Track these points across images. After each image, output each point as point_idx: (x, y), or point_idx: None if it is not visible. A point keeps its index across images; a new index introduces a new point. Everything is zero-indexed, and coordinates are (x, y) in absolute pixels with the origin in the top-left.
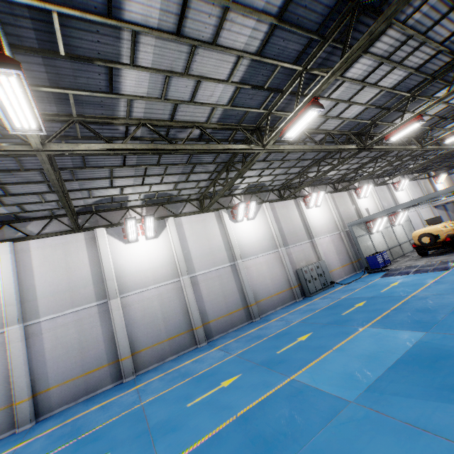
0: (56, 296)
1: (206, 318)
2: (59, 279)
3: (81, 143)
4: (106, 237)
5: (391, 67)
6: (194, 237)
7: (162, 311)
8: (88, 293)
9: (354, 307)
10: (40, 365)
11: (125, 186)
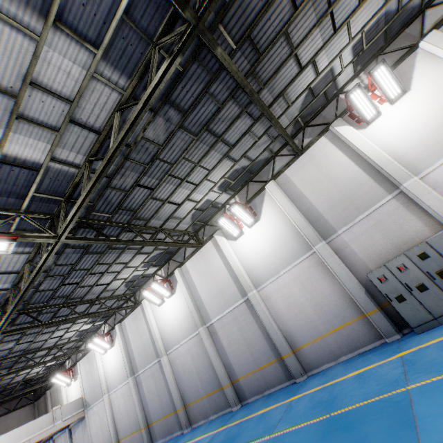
0: (140, 356)
1: (234, 374)
2: (139, 343)
3: (1, 324)
4: (147, 306)
5: None
6: (200, 280)
7: (194, 365)
8: (152, 352)
9: None
10: (146, 405)
11: (113, 279)
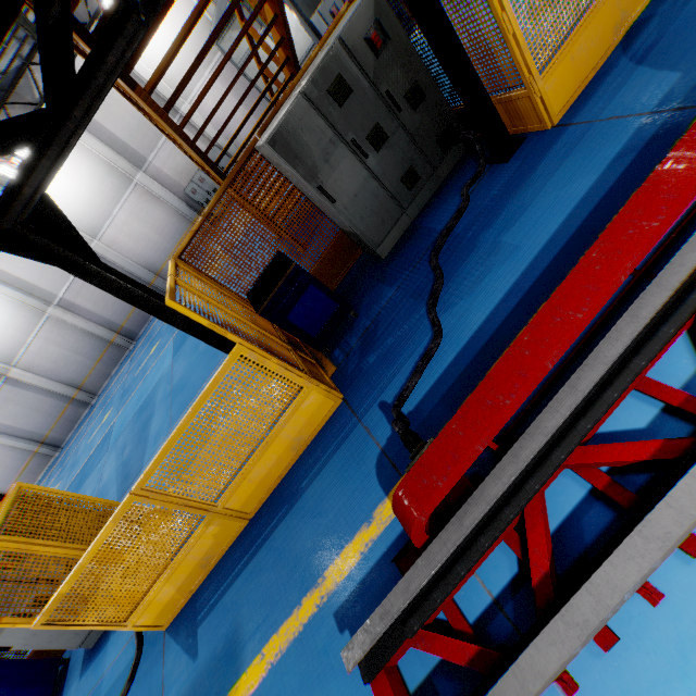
0: None
1: (116, 326)
2: None
3: None
4: None
5: None
6: (7, 260)
7: (66, 349)
8: None
9: None
10: (23, 432)
11: None
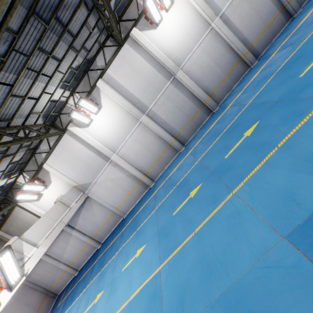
0: (146, 92)
1: (248, 44)
2: (139, 82)
3: None
4: (141, 34)
5: None
6: None
7: (212, 60)
8: (160, 80)
9: None
10: (167, 126)
11: None
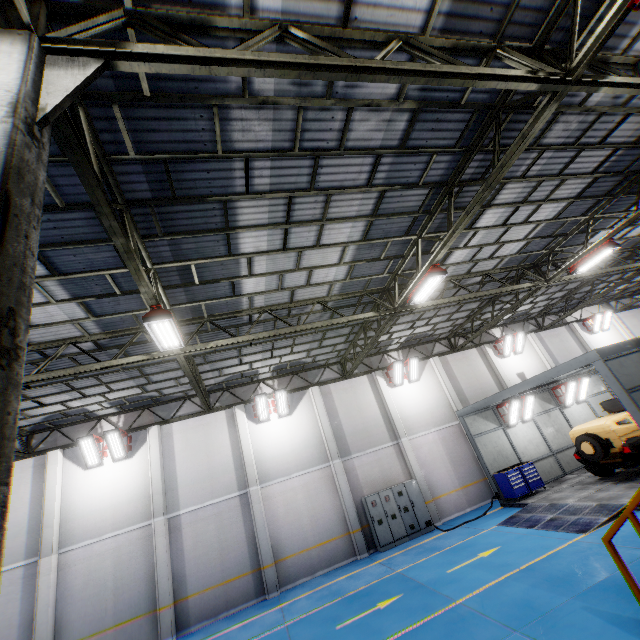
0: None
1: (183, 590)
2: None
3: None
4: (59, 462)
5: (318, 225)
6: (187, 452)
7: (115, 575)
8: (18, 546)
9: (370, 608)
10: None
11: (63, 401)
